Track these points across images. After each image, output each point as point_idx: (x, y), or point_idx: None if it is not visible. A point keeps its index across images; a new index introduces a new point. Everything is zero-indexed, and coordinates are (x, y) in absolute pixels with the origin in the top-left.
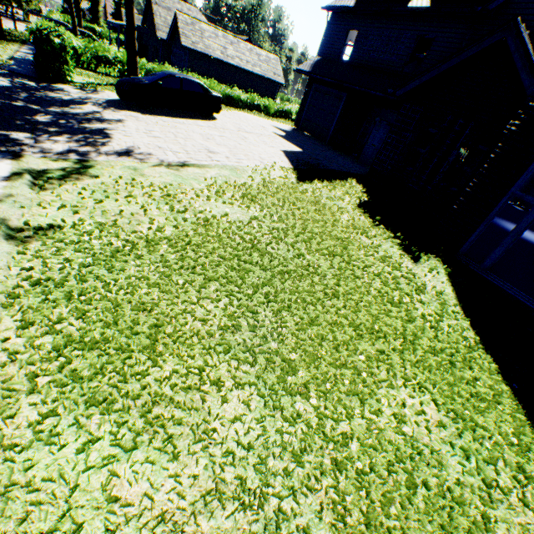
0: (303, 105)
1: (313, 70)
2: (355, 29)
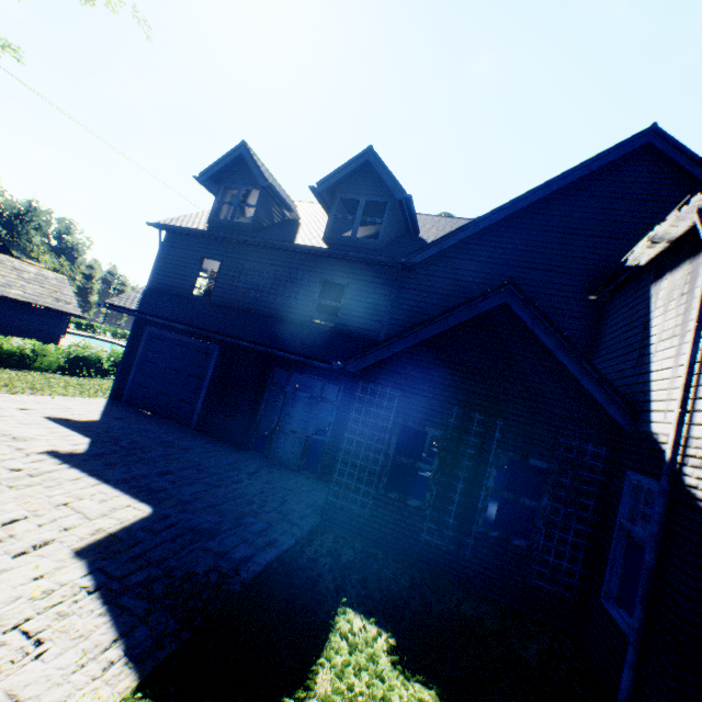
0: (128, 360)
1: (145, 307)
2: (214, 258)
